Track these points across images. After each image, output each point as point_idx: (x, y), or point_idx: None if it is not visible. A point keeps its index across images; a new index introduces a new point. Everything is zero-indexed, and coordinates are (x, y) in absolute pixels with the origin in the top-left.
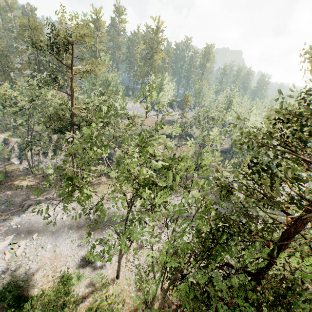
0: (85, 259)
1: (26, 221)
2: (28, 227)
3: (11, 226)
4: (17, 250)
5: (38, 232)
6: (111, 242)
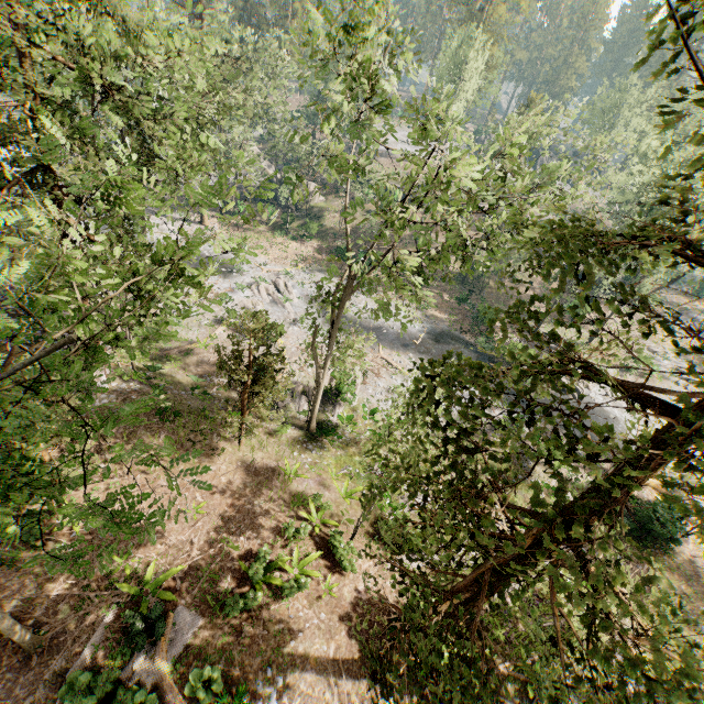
0: None
1: None
2: None
3: None
4: None
5: None
6: None
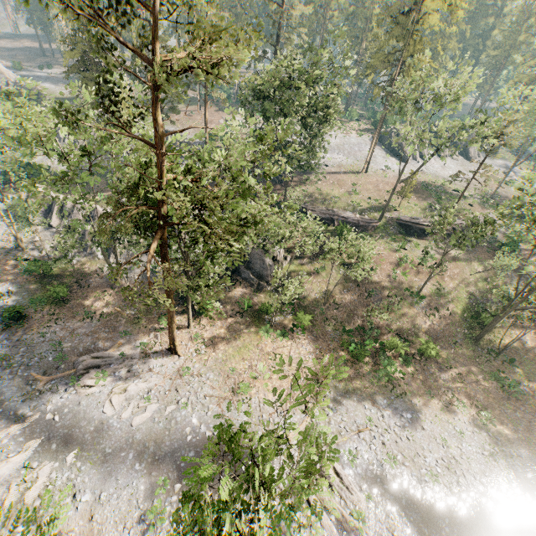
0: None
1: (71, 406)
2: (69, 425)
3: (45, 413)
4: (32, 485)
5: (81, 446)
6: None
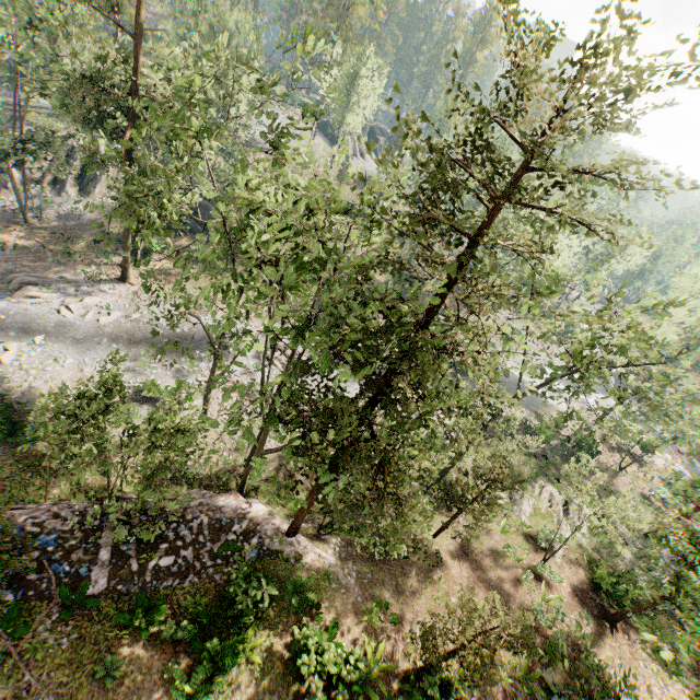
0: (142, 391)
1: (18, 310)
2: (23, 322)
3: None
4: (3, 355)
5: (47, 334)
6: (196, 376)
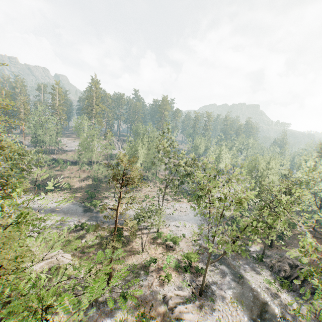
0: None
1: None
2: None
3: None
4: None
5: None
6: None
